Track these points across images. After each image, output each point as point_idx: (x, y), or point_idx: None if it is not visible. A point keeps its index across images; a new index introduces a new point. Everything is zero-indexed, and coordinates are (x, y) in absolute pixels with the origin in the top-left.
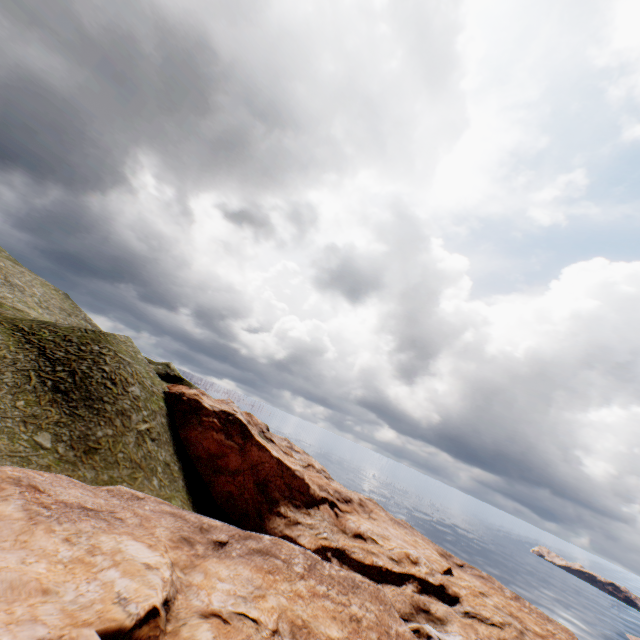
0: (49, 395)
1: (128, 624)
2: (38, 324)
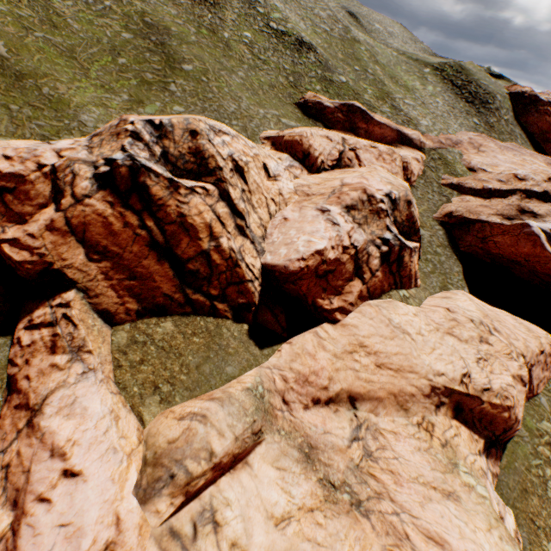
0: (466, 104)
1: (550, 176)
2: (440, 62)
